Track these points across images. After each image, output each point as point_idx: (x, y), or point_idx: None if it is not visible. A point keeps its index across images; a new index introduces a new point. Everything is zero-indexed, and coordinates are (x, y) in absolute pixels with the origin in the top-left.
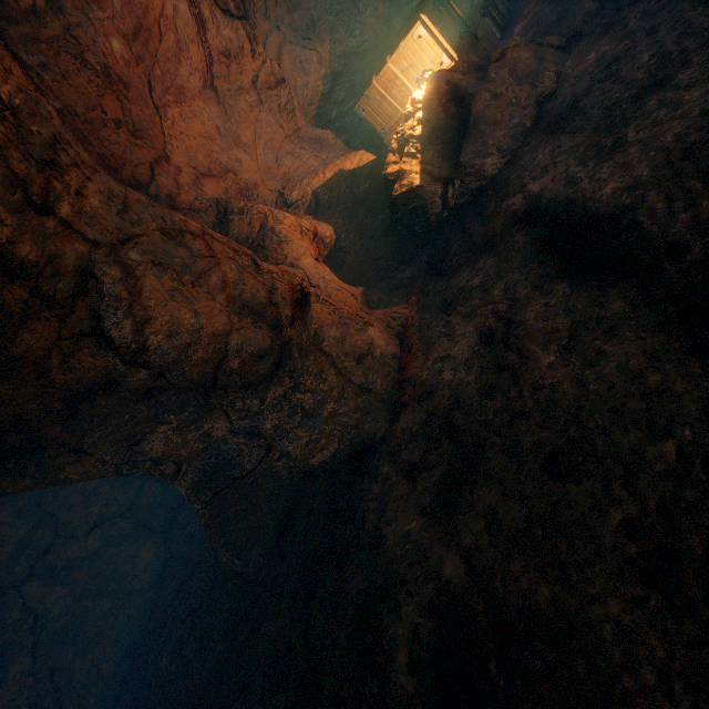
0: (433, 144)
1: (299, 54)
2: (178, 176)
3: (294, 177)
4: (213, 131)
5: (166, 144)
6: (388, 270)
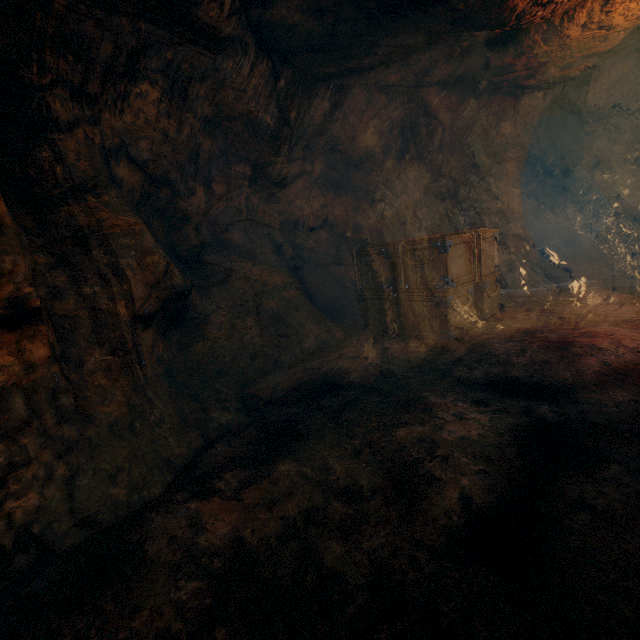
0: None
1: None
2: None
3: None
4: None
5: None
6: None
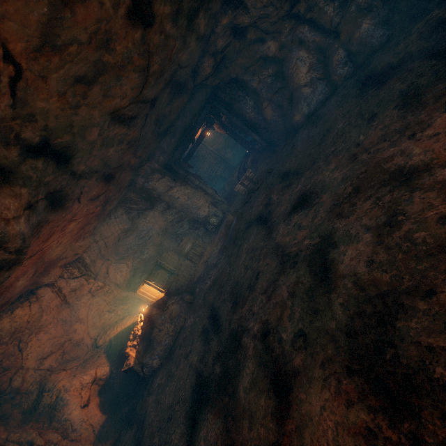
0: (143, 341)
1: (118, 266)
2: (26, 373)
3: (107, 325)
4: (56, 333)
5: (23, 361)
6: (127, 397)
